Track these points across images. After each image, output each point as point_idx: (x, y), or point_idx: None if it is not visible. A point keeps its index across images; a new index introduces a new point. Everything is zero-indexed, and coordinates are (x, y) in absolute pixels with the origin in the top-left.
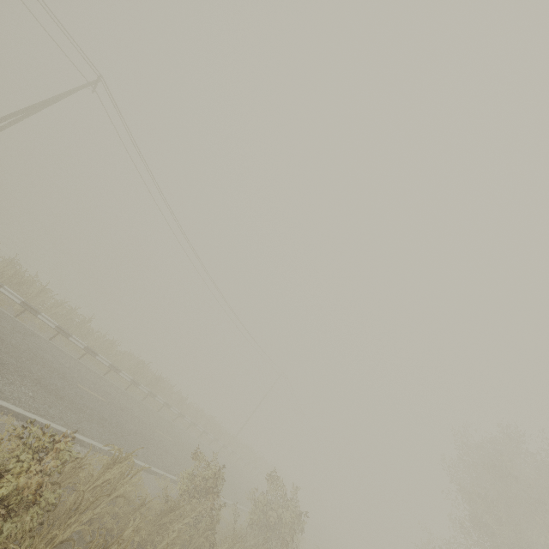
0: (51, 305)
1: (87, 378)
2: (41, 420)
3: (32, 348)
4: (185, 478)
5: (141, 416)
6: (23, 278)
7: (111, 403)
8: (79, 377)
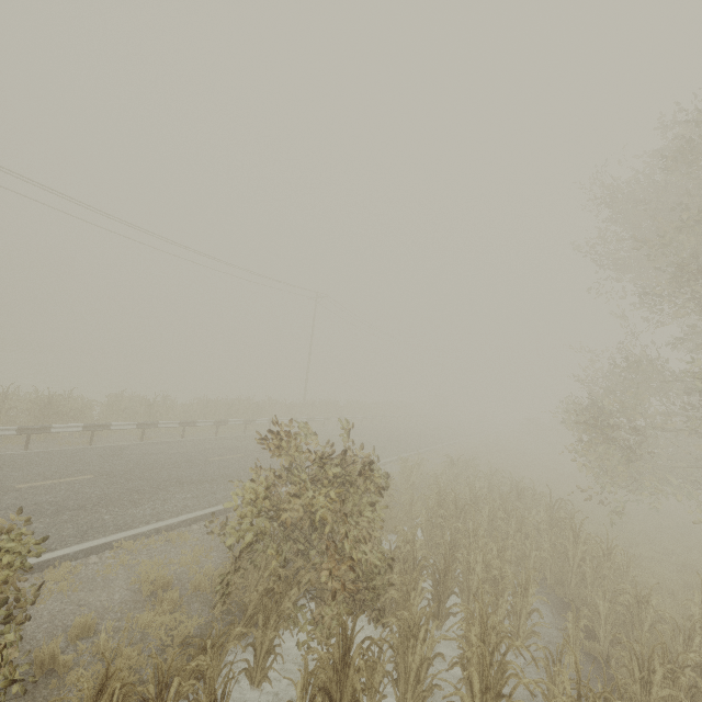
0: None
1: None
2: None
3: None
4: None
5: None
6: None
7: None
8: None
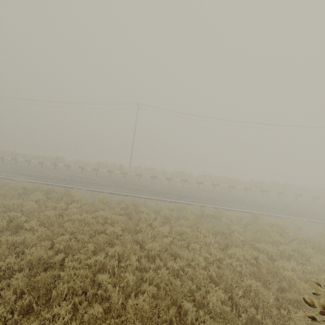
0: None
1: None
2: None
3: None
4: None
5: None
6: None
7: None
8: None
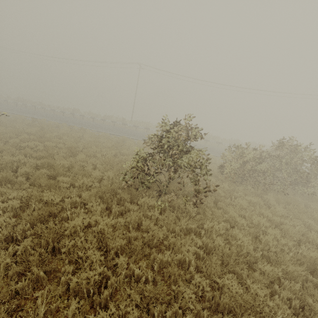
0: None
1: None
2: None
3: None
4: None
5: None
6: None
7: None
8: None
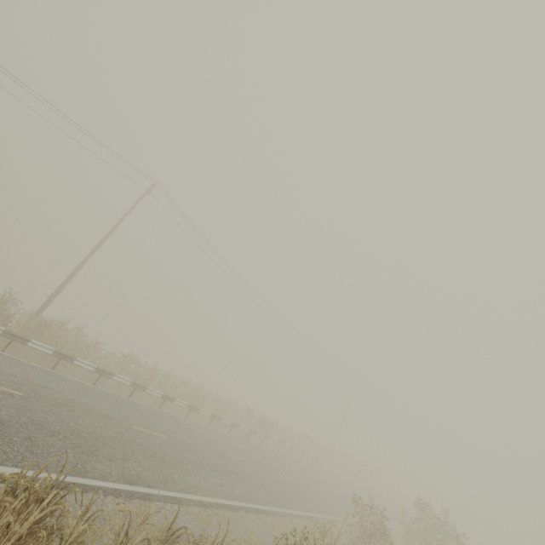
0: (174, 387)
1: (226, 445)
2: (237, 504)
3: (188, 435)
4: (354, 523)
5: (273, 463)
6: (152, 372)
7: (252, 462)
8: (223, 447)
